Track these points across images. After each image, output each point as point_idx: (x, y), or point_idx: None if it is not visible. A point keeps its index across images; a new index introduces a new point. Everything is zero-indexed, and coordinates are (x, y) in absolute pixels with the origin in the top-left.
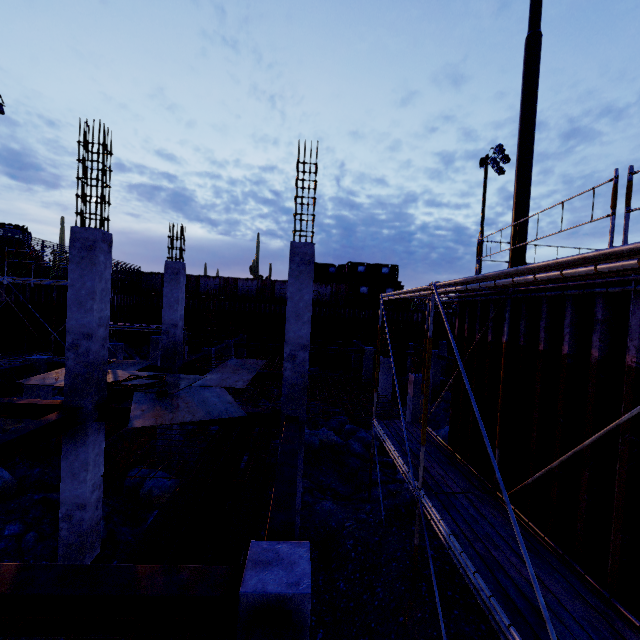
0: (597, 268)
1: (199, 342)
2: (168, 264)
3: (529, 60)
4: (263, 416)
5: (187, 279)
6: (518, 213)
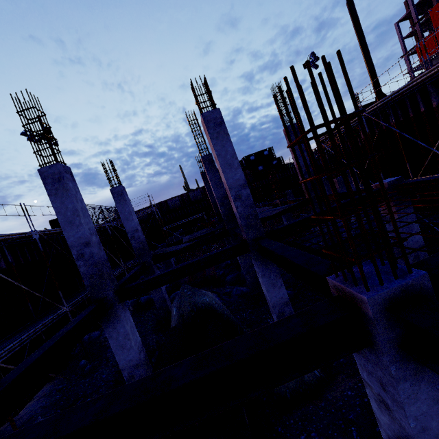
0: (438, 69)
1: (199, 226)
2: (203, 175)
3: (352, 12)
4: (303, 203)
5: (160, 205)
6: (372, 75)
